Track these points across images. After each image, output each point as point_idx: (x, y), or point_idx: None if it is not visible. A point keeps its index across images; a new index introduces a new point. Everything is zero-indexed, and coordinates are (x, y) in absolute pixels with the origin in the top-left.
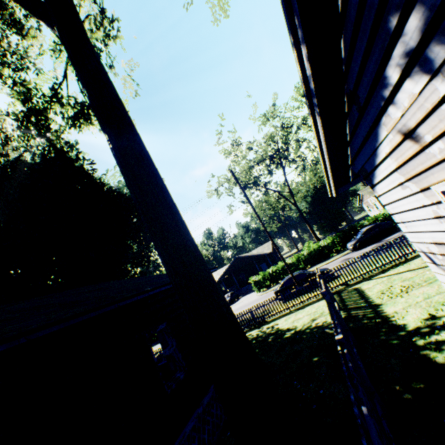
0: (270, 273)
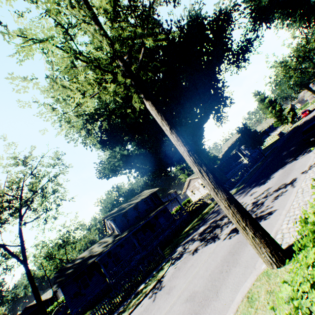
0: (49, 310)
